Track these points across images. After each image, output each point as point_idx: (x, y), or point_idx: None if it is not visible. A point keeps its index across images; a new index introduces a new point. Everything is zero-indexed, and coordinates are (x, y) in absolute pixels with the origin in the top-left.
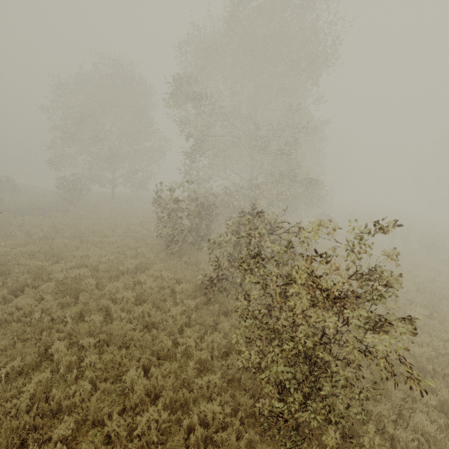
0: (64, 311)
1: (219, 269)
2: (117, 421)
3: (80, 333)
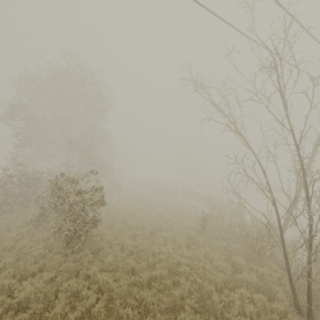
0: None
1: (43, 208)
2: None
3: None
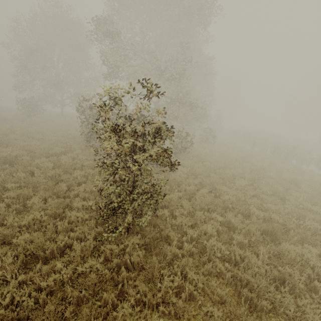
0: (2, 172)
1: None
2: (17, 221)
3: (7, 182)
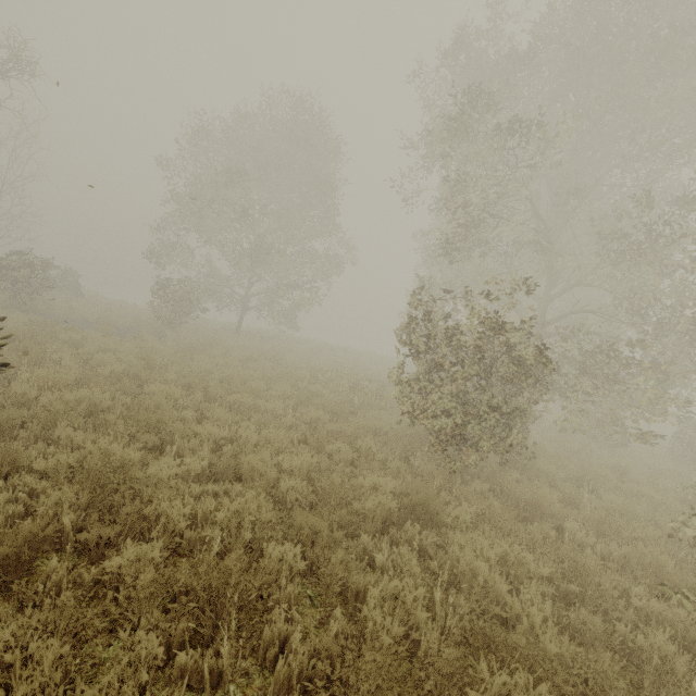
0: None
1: None
2: None
3: None
